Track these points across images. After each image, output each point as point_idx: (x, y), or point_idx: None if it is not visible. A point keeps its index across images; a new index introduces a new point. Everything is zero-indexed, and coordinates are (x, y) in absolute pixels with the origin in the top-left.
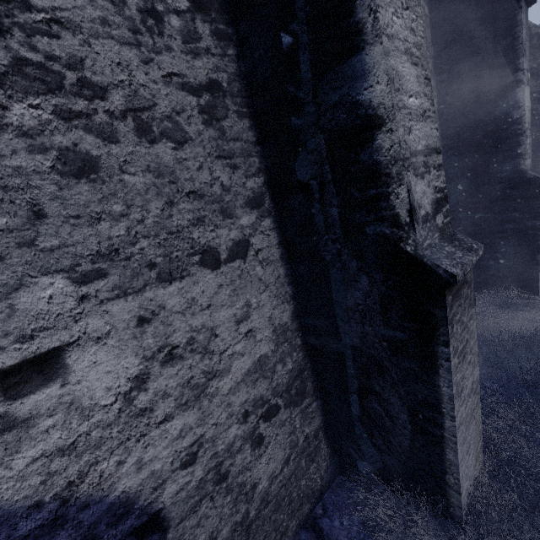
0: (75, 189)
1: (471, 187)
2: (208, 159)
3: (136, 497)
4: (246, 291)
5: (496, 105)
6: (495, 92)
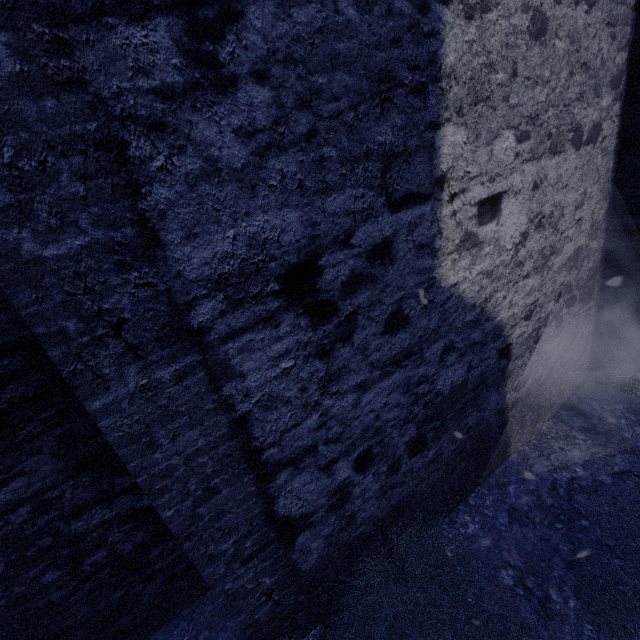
0: (532, 51)
1: None
2: (601, 26)
3: (504, 327)
4: (587, 179)
5: None
6: None
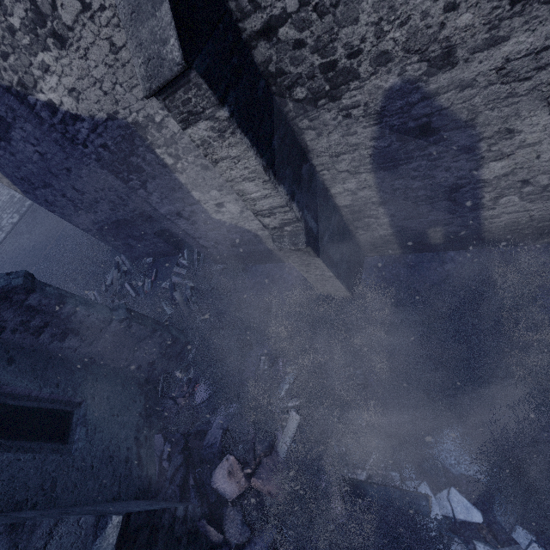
0: (207, 173)
1: None
2: None
3: (251, 231)
4: None
5: None
6: None
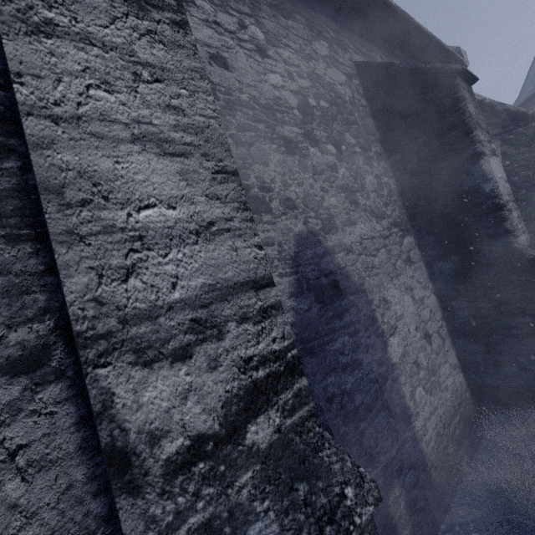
0: None
1: (458, 271)
2: None
3: None
4: None
5: (461, 180)
6: (456, 166)
